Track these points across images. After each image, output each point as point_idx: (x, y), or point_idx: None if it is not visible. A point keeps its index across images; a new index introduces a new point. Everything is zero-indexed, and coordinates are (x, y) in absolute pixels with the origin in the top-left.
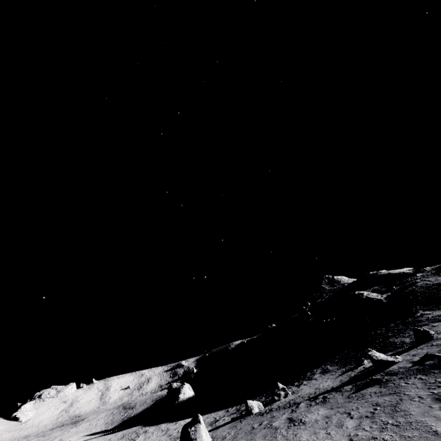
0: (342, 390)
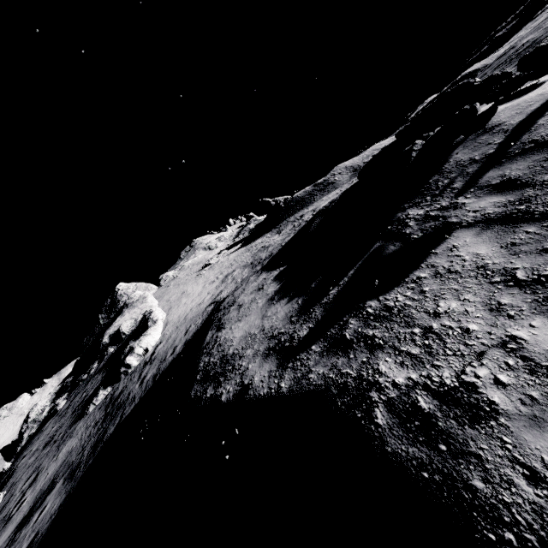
0: None
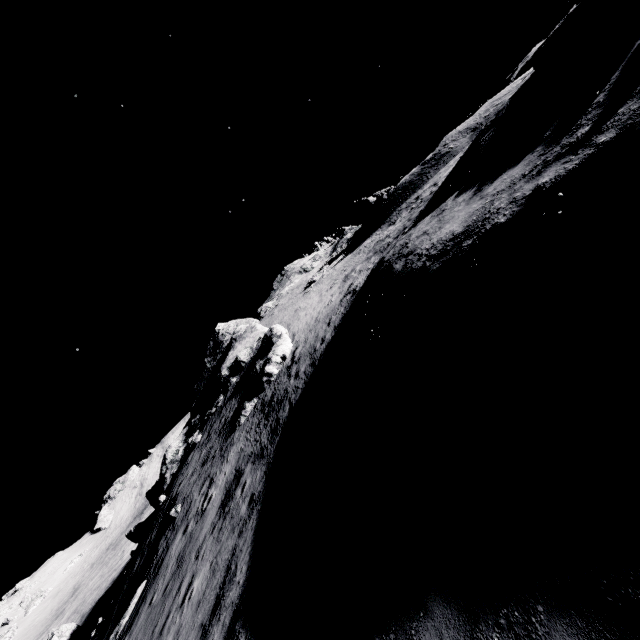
0: None
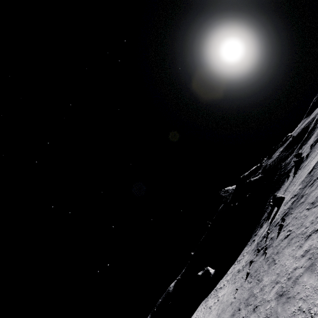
0: (301, 165)
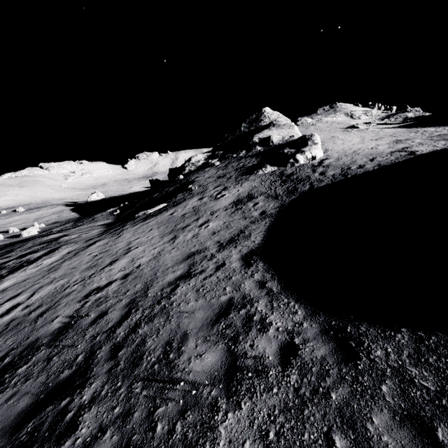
0: None
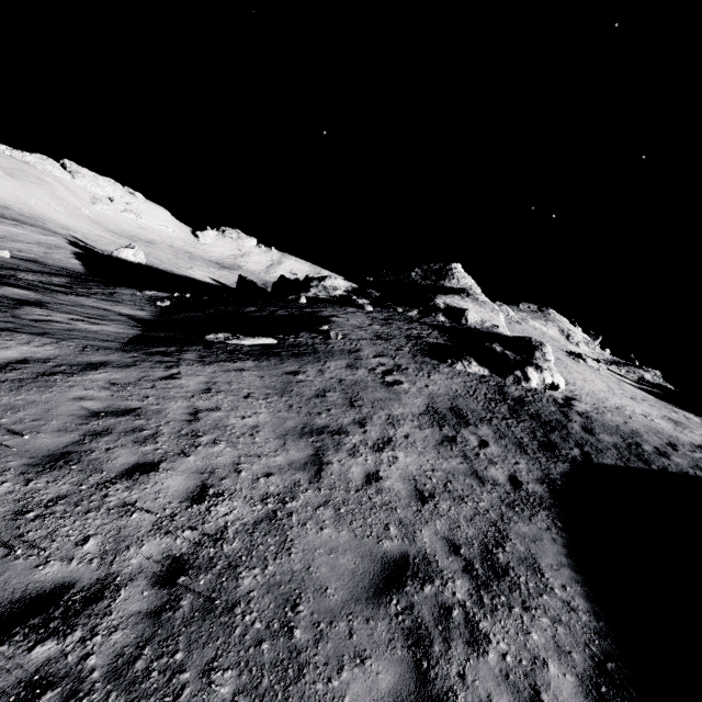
0: None
